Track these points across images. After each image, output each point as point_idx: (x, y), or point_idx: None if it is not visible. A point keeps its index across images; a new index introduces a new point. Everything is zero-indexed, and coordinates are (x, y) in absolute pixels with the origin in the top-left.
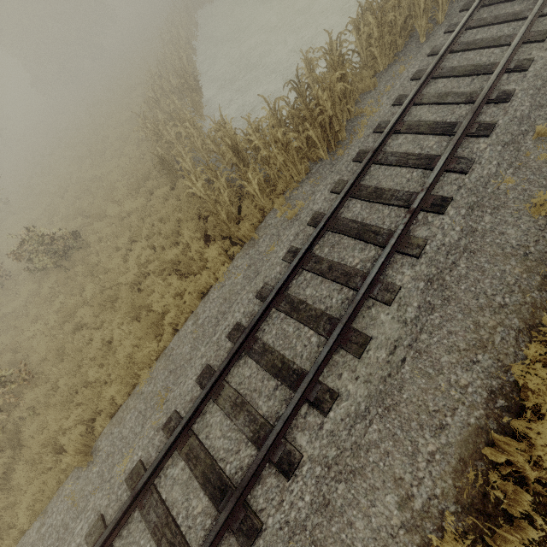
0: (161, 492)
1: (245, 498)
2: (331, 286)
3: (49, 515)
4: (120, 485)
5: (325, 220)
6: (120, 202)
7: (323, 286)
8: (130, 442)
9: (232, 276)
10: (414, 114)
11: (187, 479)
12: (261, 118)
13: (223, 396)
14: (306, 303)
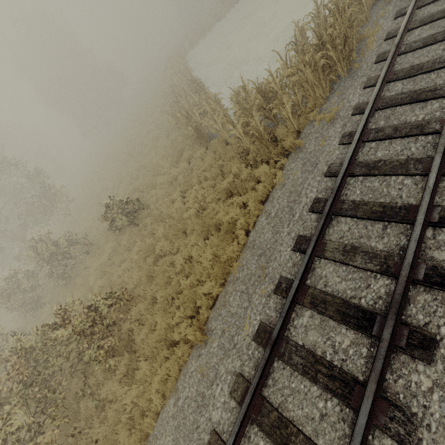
0: (295, 340)
1: (401, 317)
2: (403, 142)
3: (182, 390)
4: (248, 346)
5: (372, 101)
6: (165, 173)
7: (394, 145)
8: (241, 315)
9: (290, 176)
10: (420, 14)
11: (320, 322)
12: (275, 70)
13: (328, 250)
14: (383, 160)
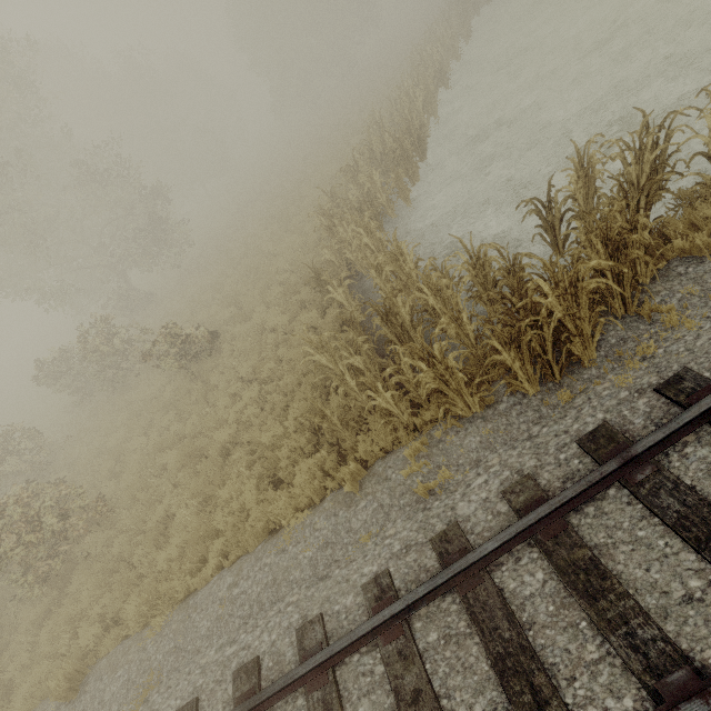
0: None
1: None
2: None
3: None
4: None
5: (451, 574)
6: (272, 304)
7: None
8: None
9: (301, 543)
10: None
11: None
12: (451, 265)
13: None
14: None
